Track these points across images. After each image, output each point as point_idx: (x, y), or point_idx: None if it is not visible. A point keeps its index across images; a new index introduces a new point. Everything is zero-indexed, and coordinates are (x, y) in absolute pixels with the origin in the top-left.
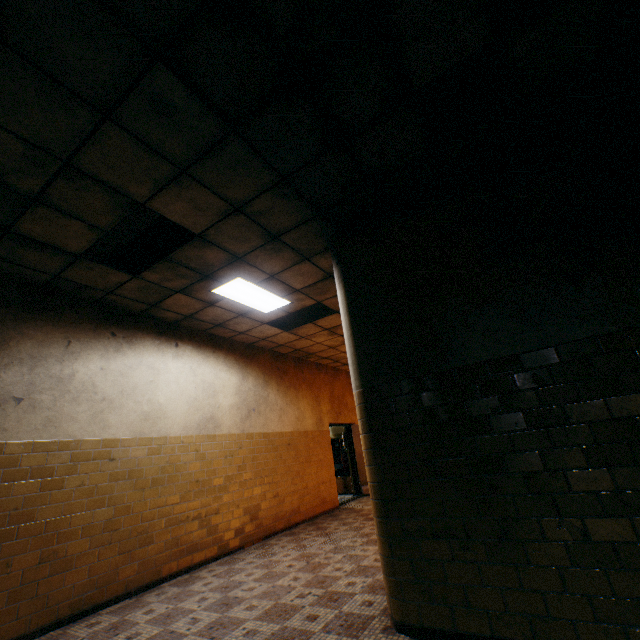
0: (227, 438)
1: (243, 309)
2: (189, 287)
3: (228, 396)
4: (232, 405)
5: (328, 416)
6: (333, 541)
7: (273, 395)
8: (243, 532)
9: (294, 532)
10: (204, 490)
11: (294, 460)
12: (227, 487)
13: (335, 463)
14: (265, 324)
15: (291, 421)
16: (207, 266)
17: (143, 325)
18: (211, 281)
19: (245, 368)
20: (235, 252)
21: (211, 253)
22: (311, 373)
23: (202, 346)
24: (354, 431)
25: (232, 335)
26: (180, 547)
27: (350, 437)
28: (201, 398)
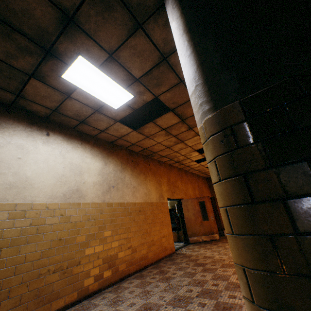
0: (90, 206)
1: (96, 103)
2: (38, 69)
3: (92, 175)
4: (95, 182)
5: (166, 193)
6: (172, 289)
7: (128, 177)
8: (102, 278)
9: (143, 275)
10: (67, 246)
11: (143, 222)
12: (88, 243)
13: (171, 223)
14: (118, 122)
15: (141, 195)
16: (42, 33)
17: (15, 115)
18: (55, 61)
19: (107, 158)
20: (62, 6)
21: (37, 6)
22: (155, 166)
23: (71, 138)
24: (183, 203)
25: (96, 133)
26: (38, 298)
27: (180, 207)
28: (68, 175)
